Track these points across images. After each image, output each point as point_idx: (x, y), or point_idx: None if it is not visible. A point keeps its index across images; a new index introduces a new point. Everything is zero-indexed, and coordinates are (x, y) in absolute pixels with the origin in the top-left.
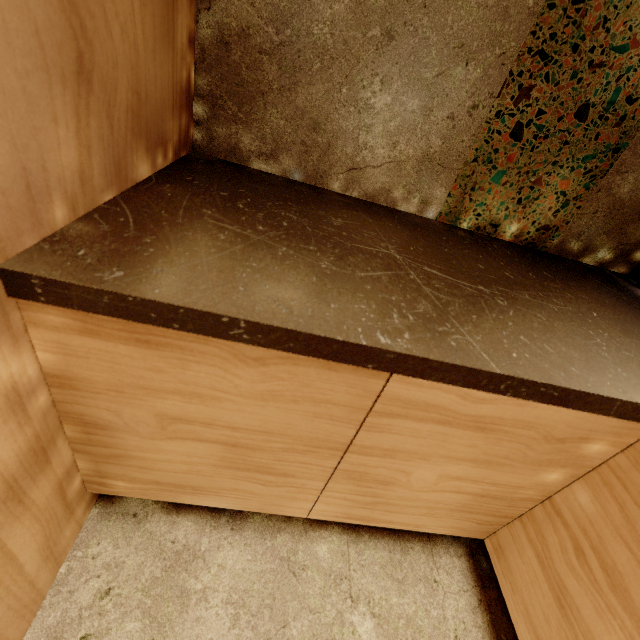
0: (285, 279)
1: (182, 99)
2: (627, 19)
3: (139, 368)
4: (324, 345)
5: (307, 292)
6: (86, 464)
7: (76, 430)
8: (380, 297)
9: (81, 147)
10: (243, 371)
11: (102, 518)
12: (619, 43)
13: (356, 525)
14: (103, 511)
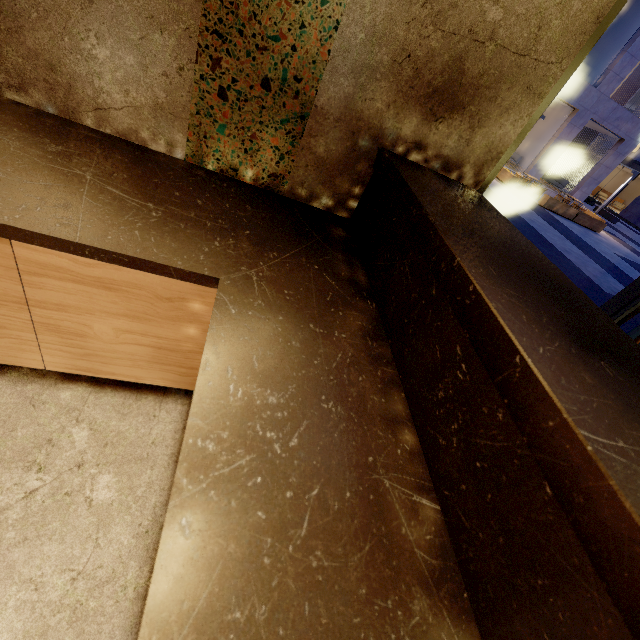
0: None
1: None
2: (271, 16)
3: None
4: None
5: None
6: None
7: None
8: (25, 196)
9: None
10: None
11: None
12: (272, 34)
13: (104, 383)
14: None
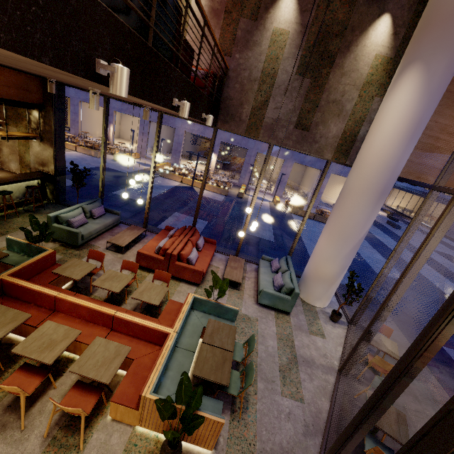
0: None
1: None
2: (25, 160)
3: None
4: None
5: None
6: None
7: None
8: None
9: None
10: None
11: None
12: (25, 161)
13: None
14: None
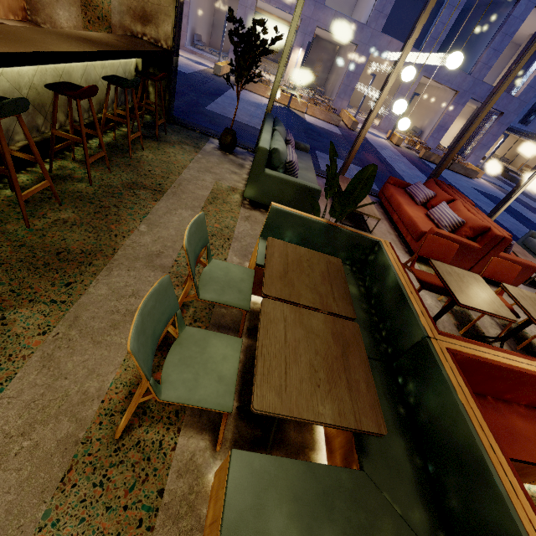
0: None
1: (23, 9)
2: (95, 1)
3: None
4: None
5: None
6: None
7: None
8: None
9: None
10: None
11: None
12: (97, 5)
13: None
14: None
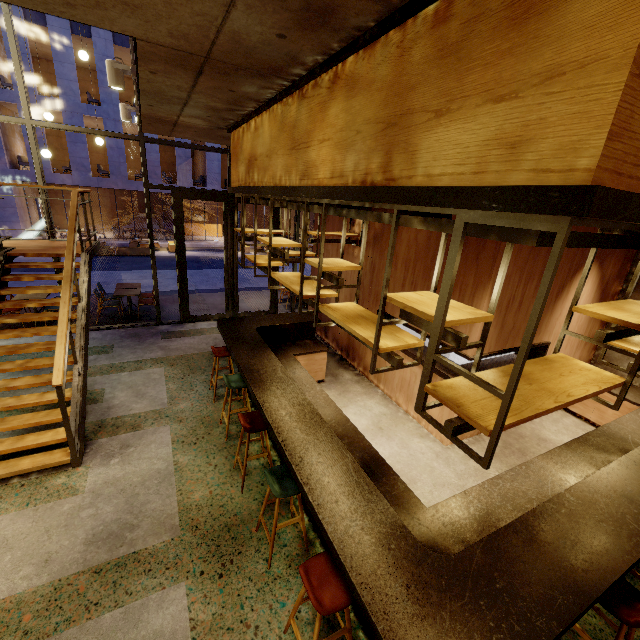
0: None
1: (589, 361)
2: None
3: None
4: None
5: None
6: None
7: None
8: None
9: None
10: None
11: None
12: None
13: None
14: None
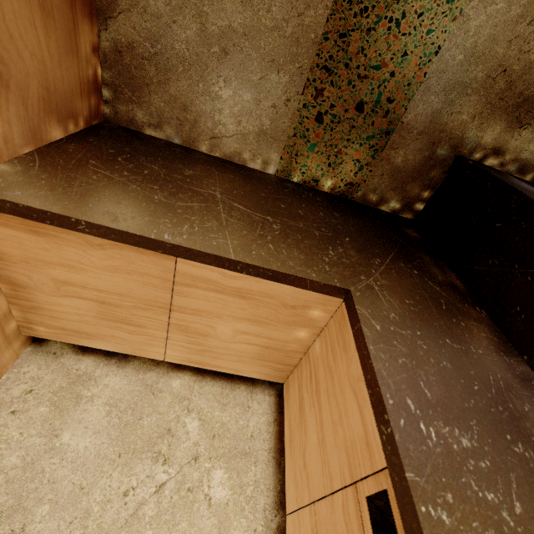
0: (123, 203)
1: (90, 87)
2: (377, 49)
3: (36, 248)
4: (131, 237)
5: (134, 210)
6: (18, 313)
7: (7, 288)
8: (184, 217)
9: (4, 122)
10: (94, 252)
11: (33, 353)
12: (375, 64)
13: (204, 372)
14: (34, 349)
